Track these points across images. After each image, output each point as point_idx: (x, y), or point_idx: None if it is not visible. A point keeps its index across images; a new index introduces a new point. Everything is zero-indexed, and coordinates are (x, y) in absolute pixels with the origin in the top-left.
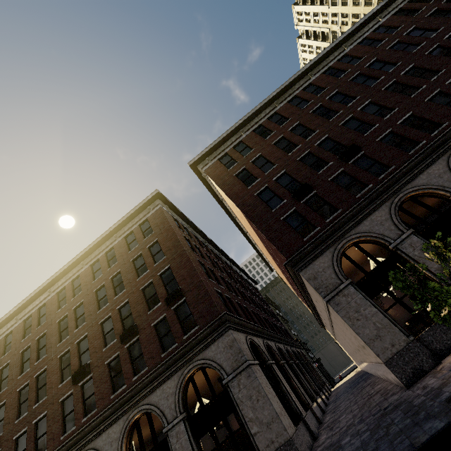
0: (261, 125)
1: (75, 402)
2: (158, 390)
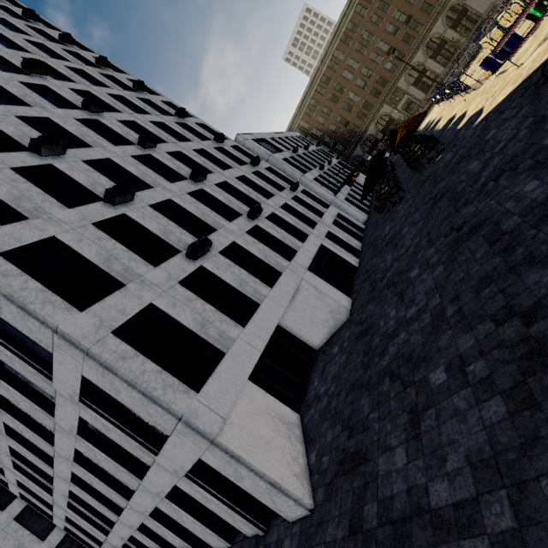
0: None
1: (393, 62)
2: (433, 28)
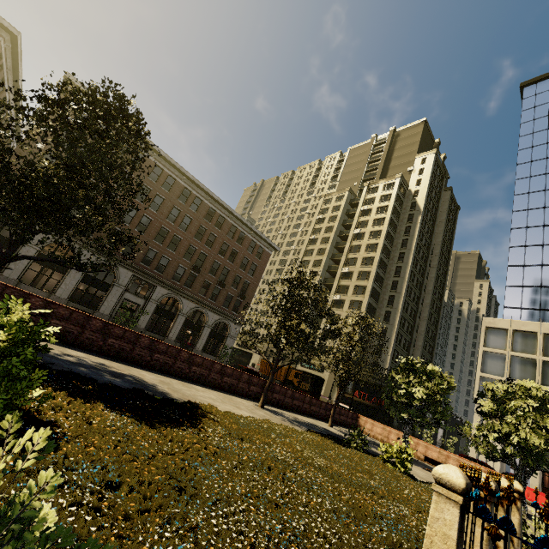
0: None
1: None
2: None
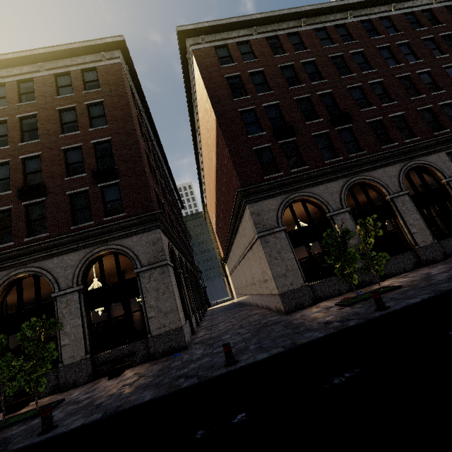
0: (277, 36)
1: None
2: (56, 258)
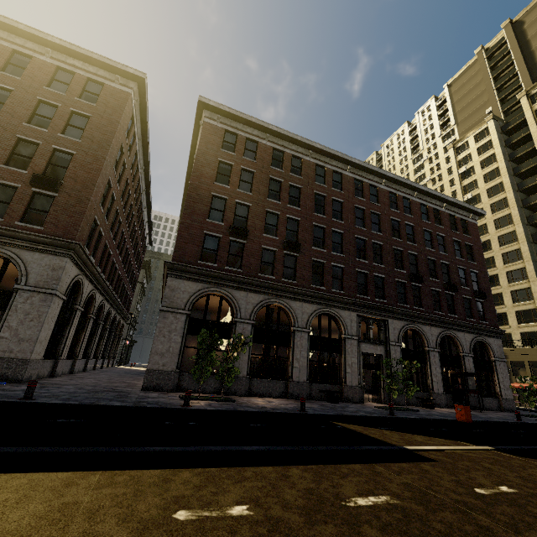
0: (284, 152)
1: None
2: None
